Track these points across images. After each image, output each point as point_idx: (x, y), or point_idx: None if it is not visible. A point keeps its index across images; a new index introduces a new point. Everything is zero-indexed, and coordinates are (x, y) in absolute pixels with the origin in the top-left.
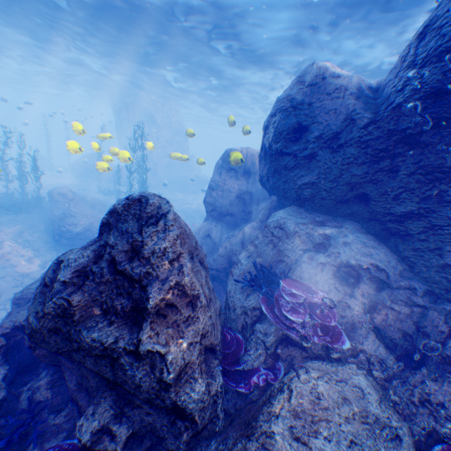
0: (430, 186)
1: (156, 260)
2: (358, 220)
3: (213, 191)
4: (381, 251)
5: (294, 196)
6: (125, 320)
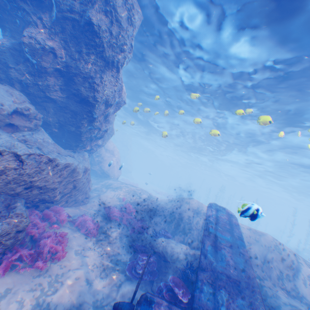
0: None
1: None
2: None
3: None
4: None
5: None
6: None
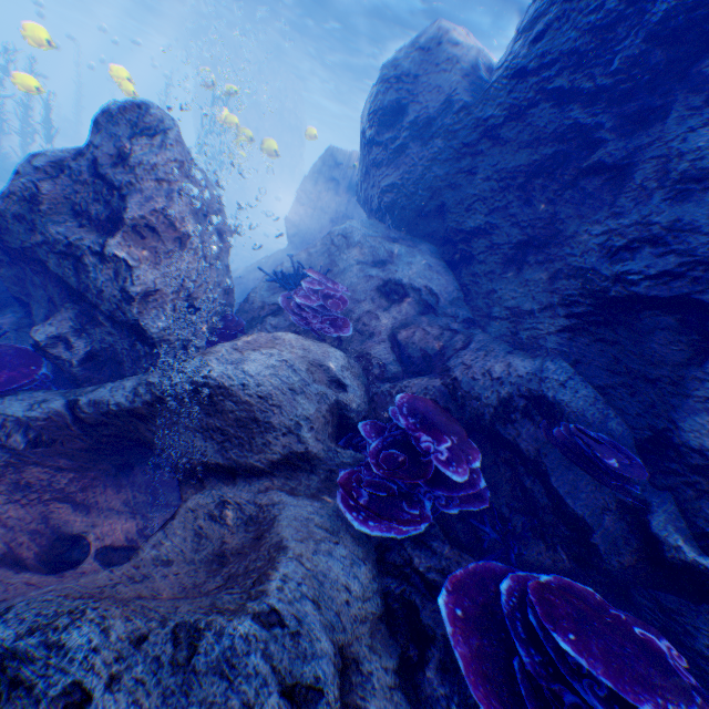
0: (499, 195)
1: (143, 174)
2: (436, 244)
3: (300, 206)
4: (445, 278)
5: (376, 204)
6: (99, 230)
